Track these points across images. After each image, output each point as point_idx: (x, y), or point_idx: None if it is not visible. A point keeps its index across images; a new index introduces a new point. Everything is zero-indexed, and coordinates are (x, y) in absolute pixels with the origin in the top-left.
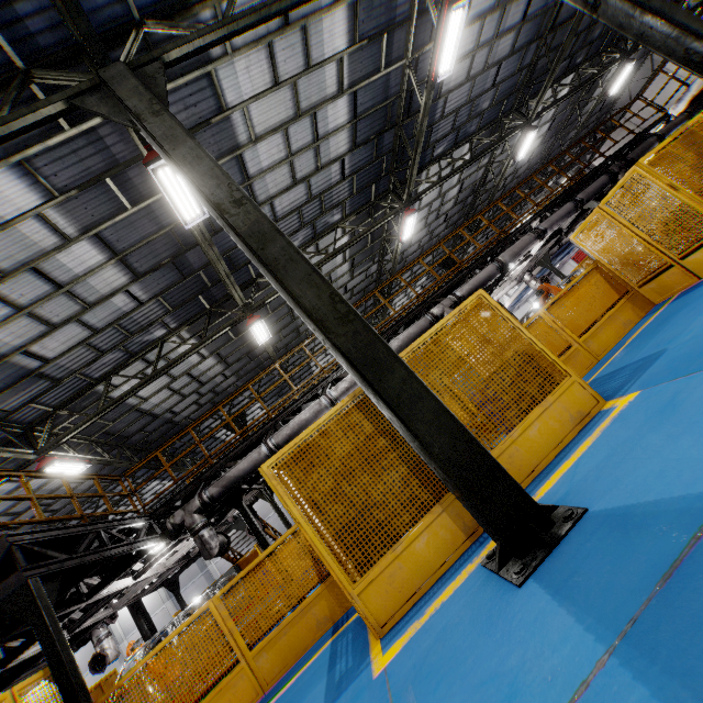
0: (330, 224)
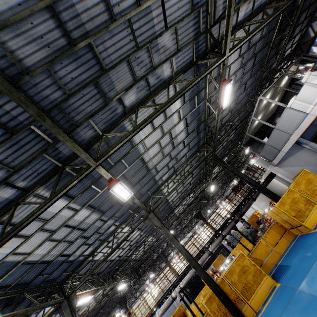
0: (142, 241)
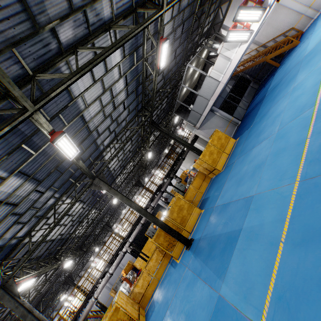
0: (85, 215)
